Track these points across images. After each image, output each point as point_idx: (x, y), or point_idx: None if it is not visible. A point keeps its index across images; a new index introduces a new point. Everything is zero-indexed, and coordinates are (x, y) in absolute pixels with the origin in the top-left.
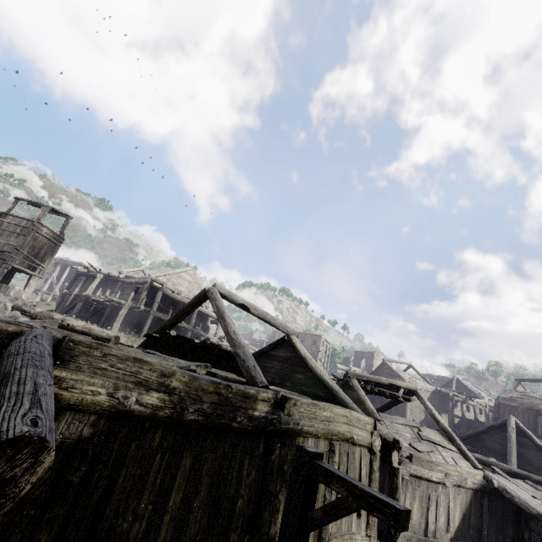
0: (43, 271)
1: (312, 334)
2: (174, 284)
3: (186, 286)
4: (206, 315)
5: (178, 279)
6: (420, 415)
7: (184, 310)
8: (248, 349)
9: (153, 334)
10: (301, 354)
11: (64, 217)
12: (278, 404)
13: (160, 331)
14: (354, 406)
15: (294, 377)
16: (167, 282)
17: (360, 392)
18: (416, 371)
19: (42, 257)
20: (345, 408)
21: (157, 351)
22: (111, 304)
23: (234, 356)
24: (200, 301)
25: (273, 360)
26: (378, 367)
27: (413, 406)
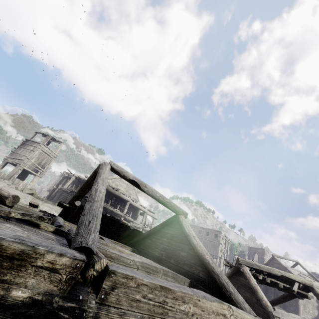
0: (42, 173)
1: (214, 229)
2: (117, 185)
3: (125, 187)
4: (137, 208)
5: (119, 182)
6: (313, 311)
7: (85, 183)
8: (99, 204)
9: (64, 203)
10: (186, 231)
11: (60, 143)
12: (95, 280)
13: (70, 202)
14: (239, 297)
15: (177, 254)
16: (112, 183)
17: (251, 280)
18: (303, 268)
19: (43, 164)
20: (222, 301)
21: (72, 221)
22: (72, 193)
23: (134, 232)
24: (96, 174)
25: (163, 236)
26: (268, 261)
27: (305, 301)
